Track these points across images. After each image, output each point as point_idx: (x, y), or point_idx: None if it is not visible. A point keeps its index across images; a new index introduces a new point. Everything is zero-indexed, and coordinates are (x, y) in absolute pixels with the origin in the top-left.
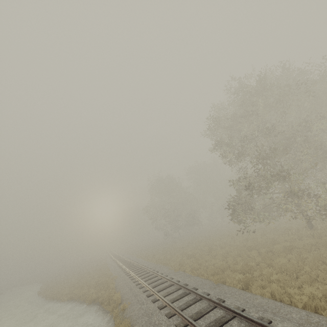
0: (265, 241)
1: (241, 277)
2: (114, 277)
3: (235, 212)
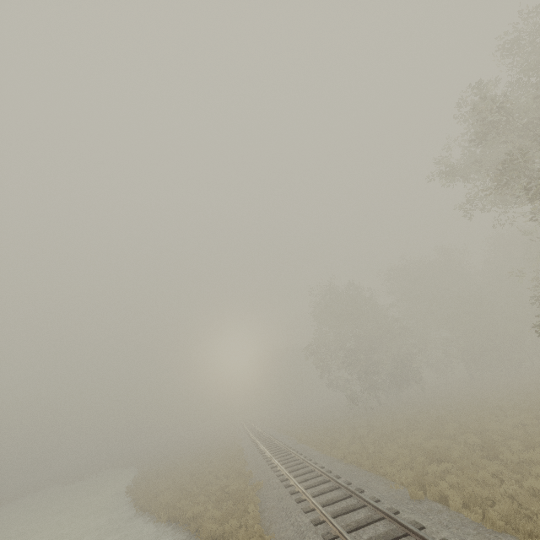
0: None
1: None
2: (256, 485)
3: None
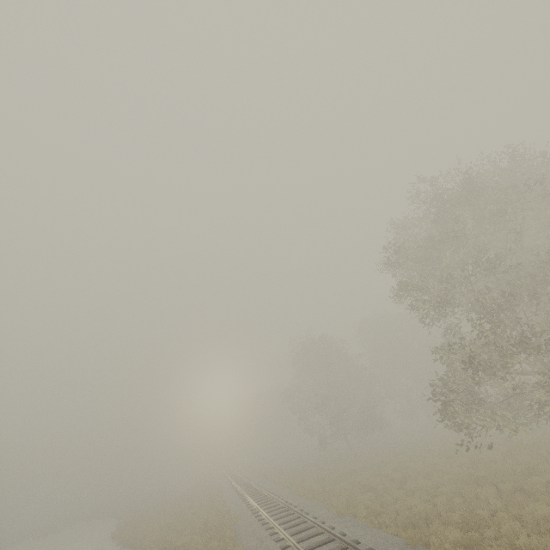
0: (513, 469)
1: (461, 536)
2: (233, 518)
3: (446, 408)
